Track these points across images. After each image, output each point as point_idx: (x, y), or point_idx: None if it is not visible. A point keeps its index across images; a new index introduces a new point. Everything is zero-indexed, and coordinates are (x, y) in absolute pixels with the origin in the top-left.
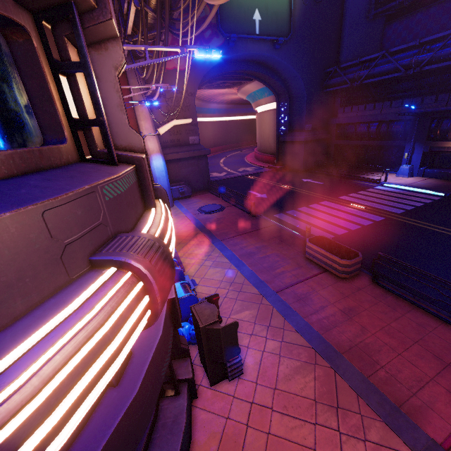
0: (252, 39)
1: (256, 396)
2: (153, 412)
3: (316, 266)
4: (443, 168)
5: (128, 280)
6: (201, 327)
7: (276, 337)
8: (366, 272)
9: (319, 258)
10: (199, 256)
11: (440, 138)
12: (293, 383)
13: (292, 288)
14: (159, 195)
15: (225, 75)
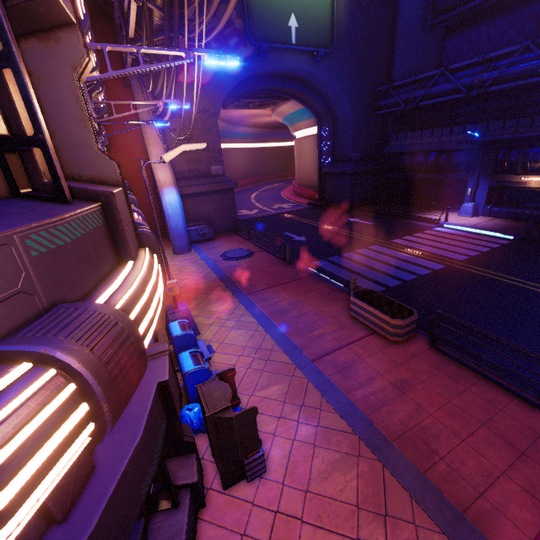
0: (288, 49)
1: (282, 502)
2: (138, 536)
3: (363, 327)
4: (512, 206)
5: (47, 384)
6: (207, 415)
7: (311, 421)
8: (423, 333)
9: (366, 317)
10: (218, 315)
11: (508, 171)
12: (330, 483)
13: (332, 355)
14: (146, 242)
15: (256, 93)
